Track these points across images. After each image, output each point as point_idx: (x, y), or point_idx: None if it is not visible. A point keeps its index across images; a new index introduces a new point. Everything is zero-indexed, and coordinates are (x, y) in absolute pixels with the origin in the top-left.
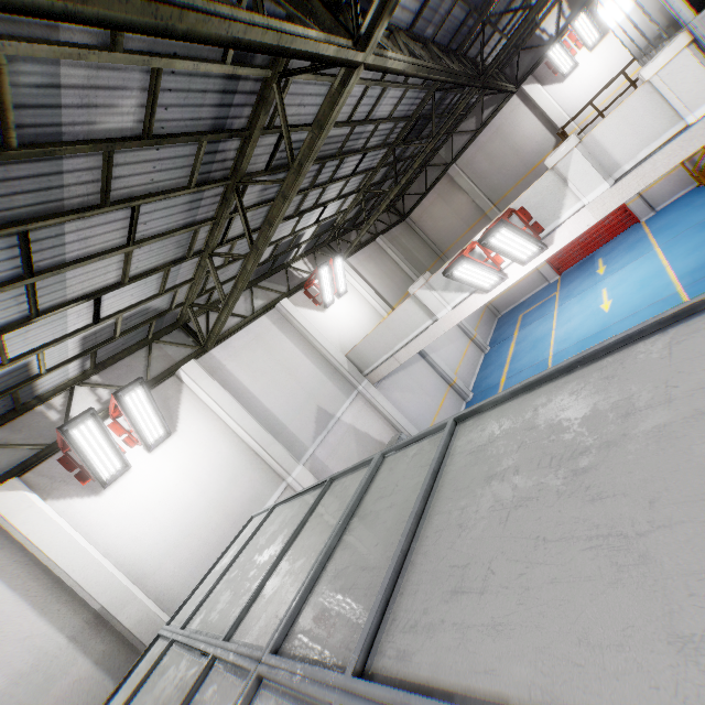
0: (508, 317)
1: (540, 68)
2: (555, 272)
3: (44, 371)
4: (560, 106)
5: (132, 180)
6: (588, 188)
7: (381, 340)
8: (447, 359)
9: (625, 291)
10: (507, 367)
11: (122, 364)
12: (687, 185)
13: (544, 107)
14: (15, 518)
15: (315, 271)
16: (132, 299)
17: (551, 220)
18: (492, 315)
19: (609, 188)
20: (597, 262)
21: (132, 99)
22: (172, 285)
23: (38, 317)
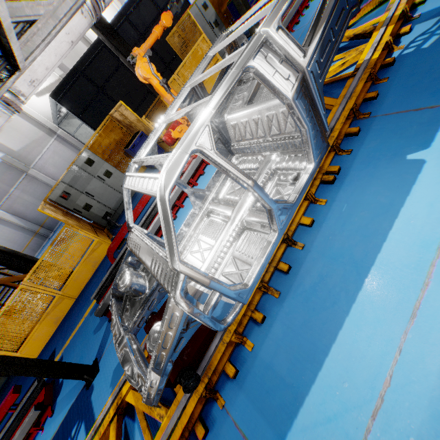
0: None
1: None
2: None
3: None
4: None
5: None
6: None
7: None
8: None
9: None
10: None
11: None
12: None
13: None
14: None
15: None
16: None
17: None
18: None
19: None
20: None
21: None
22: None
23: None
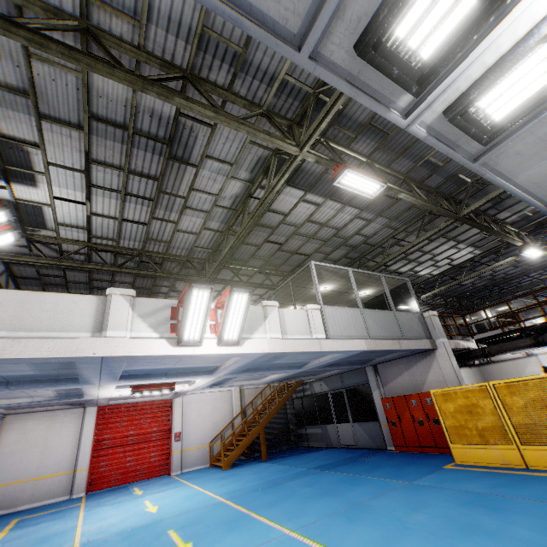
0: None
1: None
2: (86, 486)
3: None
4: None
5: None
6: (274, 330)
7: None
8: None
9: (171, 500)
10: None
11: None
12: (204, 463)
13: None
14: None
15: None
16: None
17: (248, 332)
18: None
19: (281, 339)
20: (133, 488)
21: None
22: None
23: None
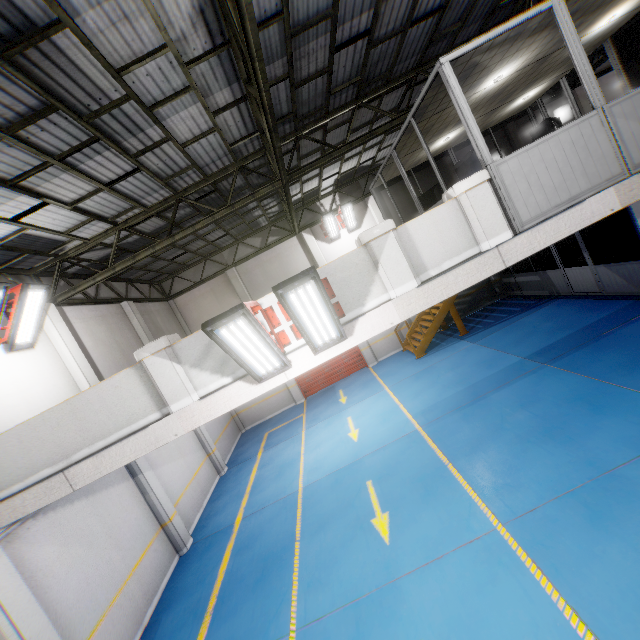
0: (253, 433)
1: (316, 227)
2: (303, 394)
3: None
4: (326, 259)
5: None
6: (398, 280)
7: (50, 437)
8: (170, 481)
9: (369, 422)
10: (246, 499)
11: None
12: (397, 348)
13: (315, 254)
14: None
15: None
16: None
17: (354, 305)
18: (237, 428)
19: (417, 288)
20: (339, 392)
21: None
22: None
23: None
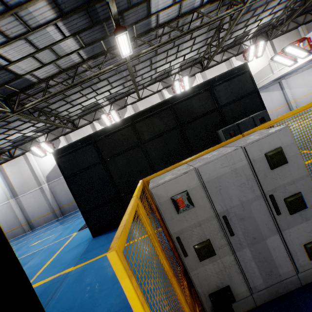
0: None
1: None
2: None
3: (173, 69)
4: None
5: (196, 34)
6: None
7: (256, 78)
8: (296, 94)
9: None
10: None
11: (185, 70)
12: None
13: None
14: (165, 95)
15: (248, 47)
16: (191, 55)
17: None
18: None
19: None
20: None
21: (198, 23)
22: (200, 52)
23: (176, 59)
